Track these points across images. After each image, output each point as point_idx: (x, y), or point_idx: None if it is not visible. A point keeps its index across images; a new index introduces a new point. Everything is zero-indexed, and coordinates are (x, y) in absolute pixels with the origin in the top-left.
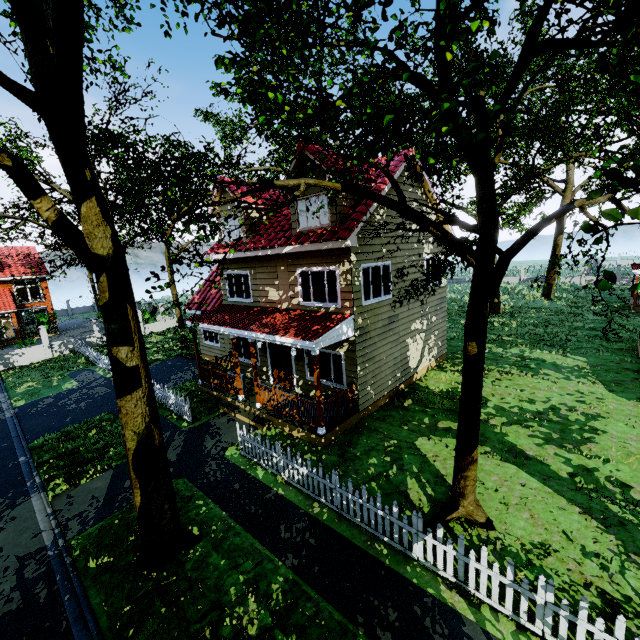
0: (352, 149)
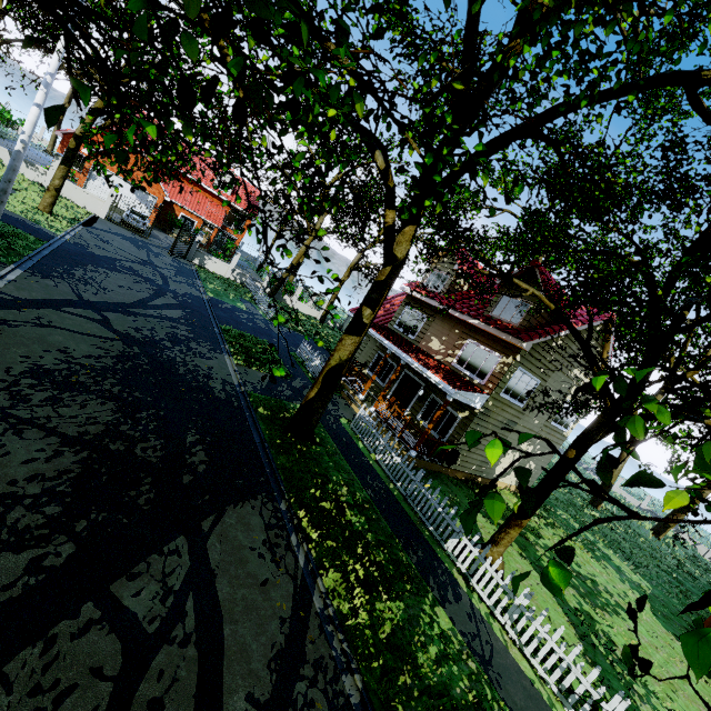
0: (585, 297)
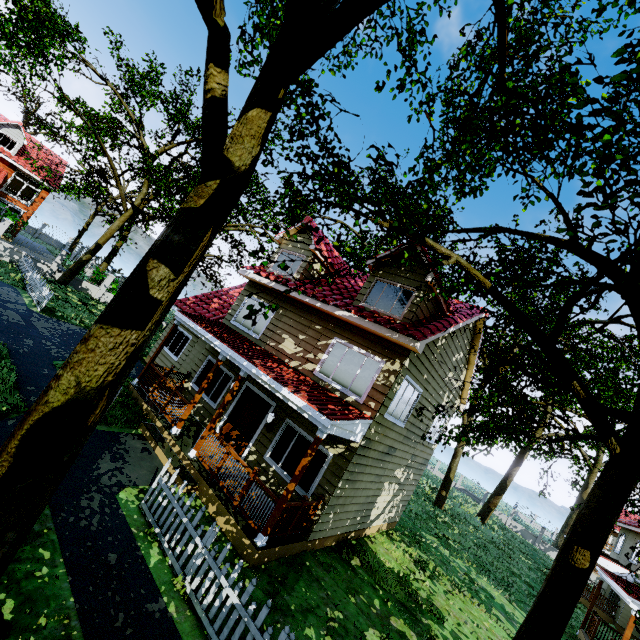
0: None
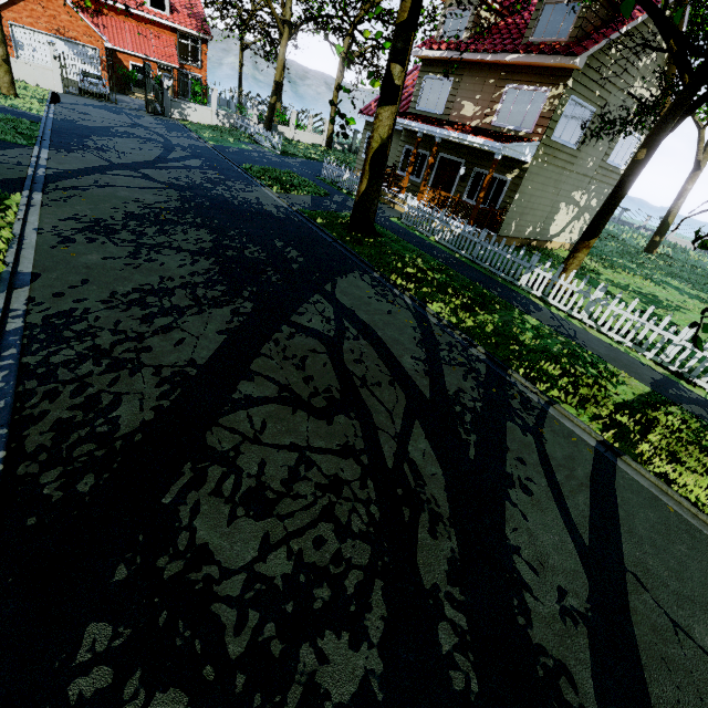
0: None
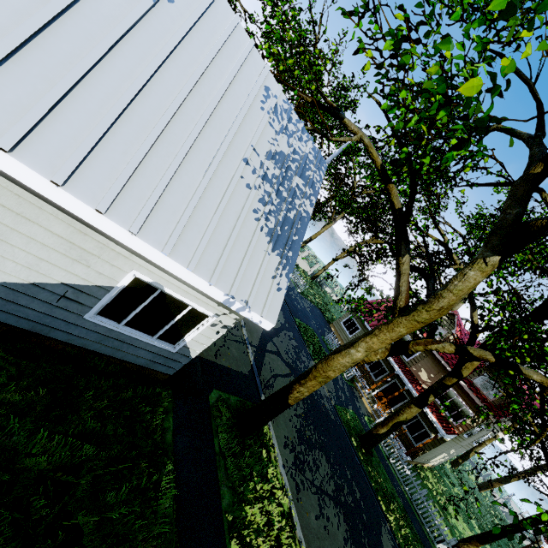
0: None
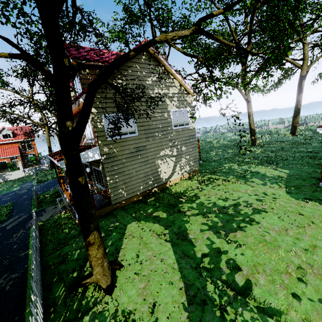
0: None
